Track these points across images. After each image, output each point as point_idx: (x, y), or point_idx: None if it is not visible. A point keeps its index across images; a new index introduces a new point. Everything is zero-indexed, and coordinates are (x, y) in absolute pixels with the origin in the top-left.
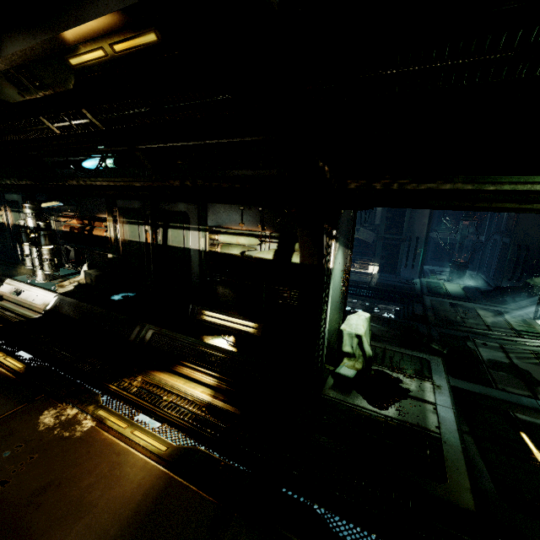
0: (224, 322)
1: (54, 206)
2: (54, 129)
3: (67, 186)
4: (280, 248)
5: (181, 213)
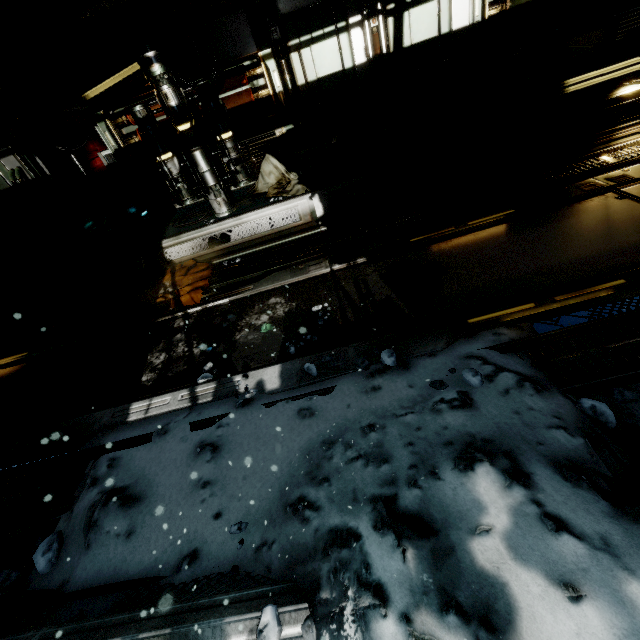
0: (600, 79)
1: (133, 76)
2: None
3: None
4: None
5: None
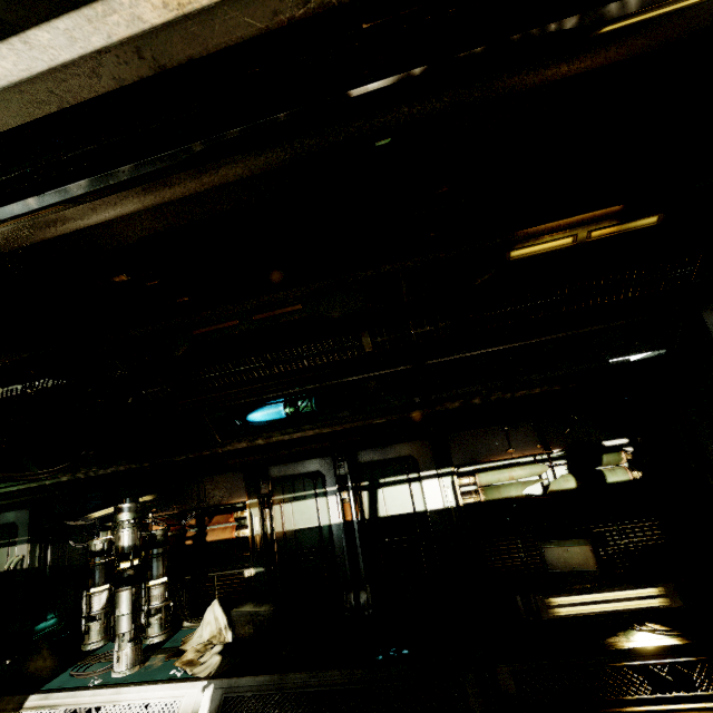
0: (601, 606)
1: None
2: (366, 346)
3: (217, 456)
4: (572, 470)
5: (401, 459)
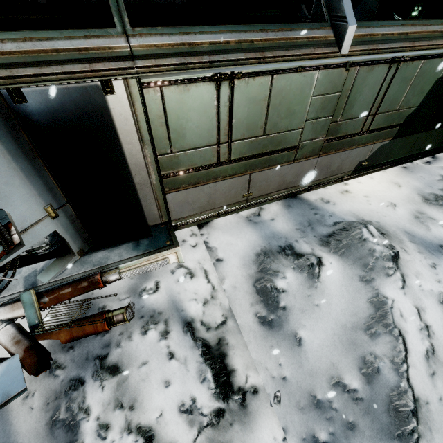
0: None
1: None
2: None
3: None
4: None
5: None
